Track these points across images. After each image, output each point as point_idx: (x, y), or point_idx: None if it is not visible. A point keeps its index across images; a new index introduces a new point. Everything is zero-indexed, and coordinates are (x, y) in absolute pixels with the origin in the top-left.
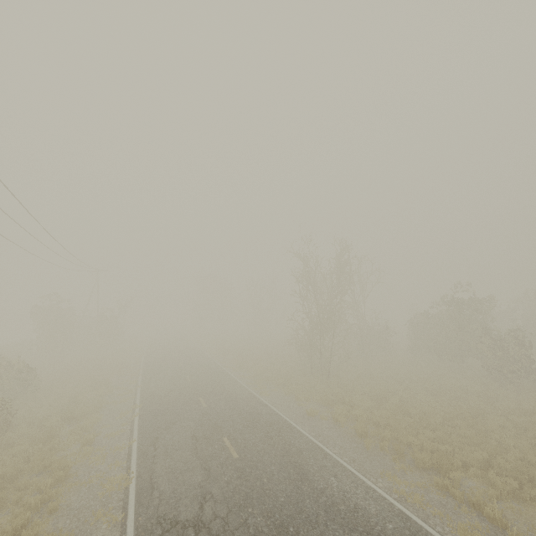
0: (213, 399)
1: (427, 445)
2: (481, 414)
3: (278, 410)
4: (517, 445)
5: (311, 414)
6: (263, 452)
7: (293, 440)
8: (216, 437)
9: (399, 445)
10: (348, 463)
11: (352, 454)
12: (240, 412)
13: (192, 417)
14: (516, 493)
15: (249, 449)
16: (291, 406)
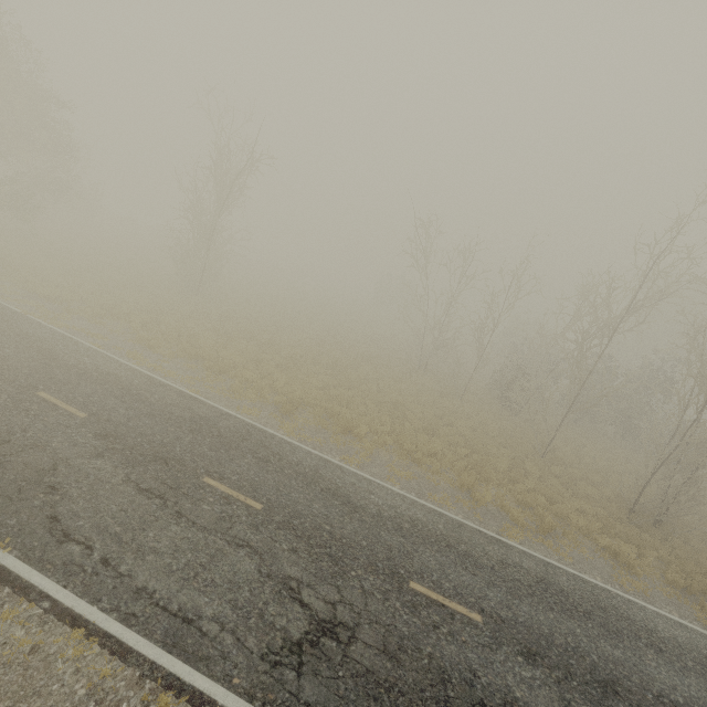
0: None
1: None
2: None
3: None
4: None
5: None
6: None
7: None
8: None
9: None
10: None
11: None
12: None
13: None
14: None
15: None
16: None
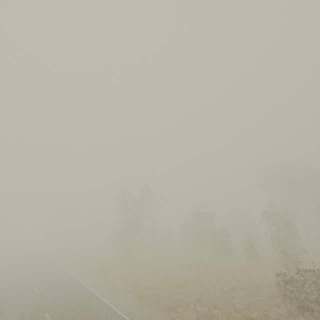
0: (45, 287)
1: (172, 296)
2: (204, 275)
3: (92, 289)
4: (214, 289)
5: (113, 288)
6: (72, 318)
7: (96, 307)
8: (40, 314)
9: (159, 299)
10: (127, 315)
11: (130, 309)
12: (64, 293)
13: (24, 303)
14: (206, 314)
15: (63, 318)
16: (102, 285)
